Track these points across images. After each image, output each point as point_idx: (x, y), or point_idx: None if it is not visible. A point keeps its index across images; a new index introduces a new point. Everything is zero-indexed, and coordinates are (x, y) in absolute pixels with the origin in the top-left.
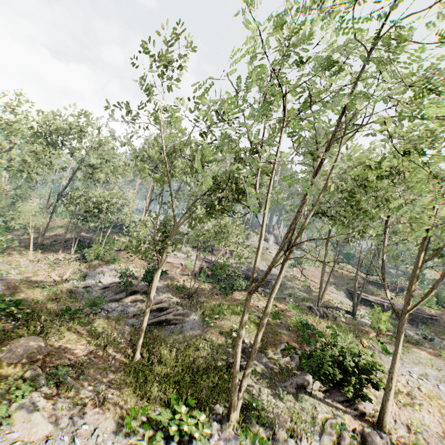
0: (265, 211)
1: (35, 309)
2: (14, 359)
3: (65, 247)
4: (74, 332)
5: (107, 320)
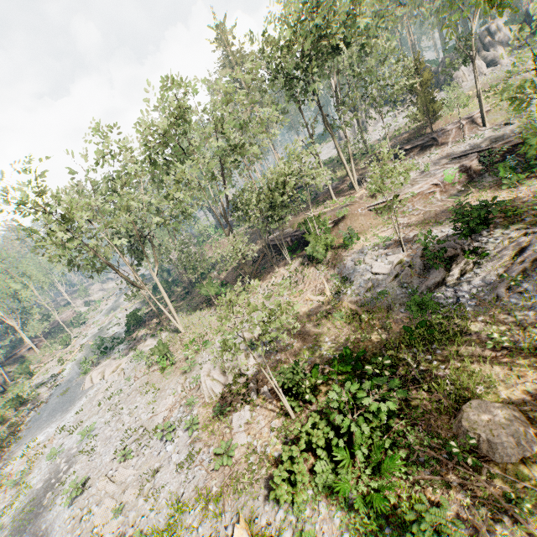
0: None
1: (368, 350)
2: (514, 456)
3: (275, 261)
4: (479, 360)
5: (480, 318)
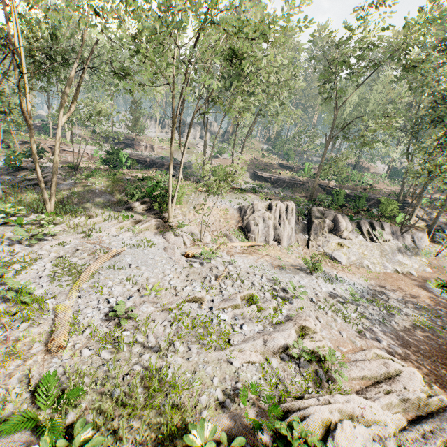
0: (21, 61)
1: None
2: None
3: None
4: None
5: None
